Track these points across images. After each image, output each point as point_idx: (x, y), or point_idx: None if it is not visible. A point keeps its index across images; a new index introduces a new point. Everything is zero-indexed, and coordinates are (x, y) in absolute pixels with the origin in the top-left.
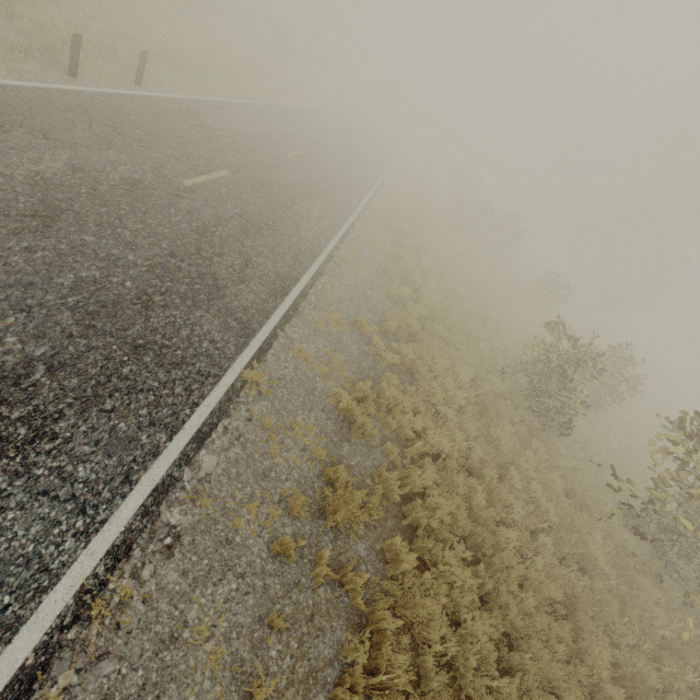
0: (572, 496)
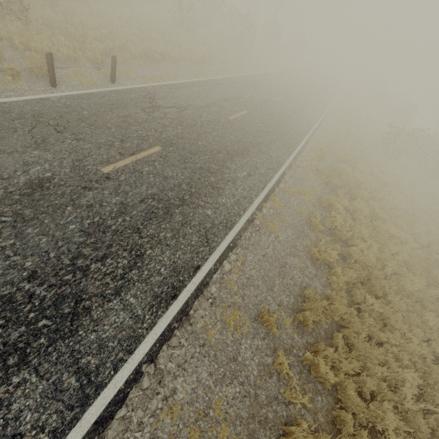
0: None
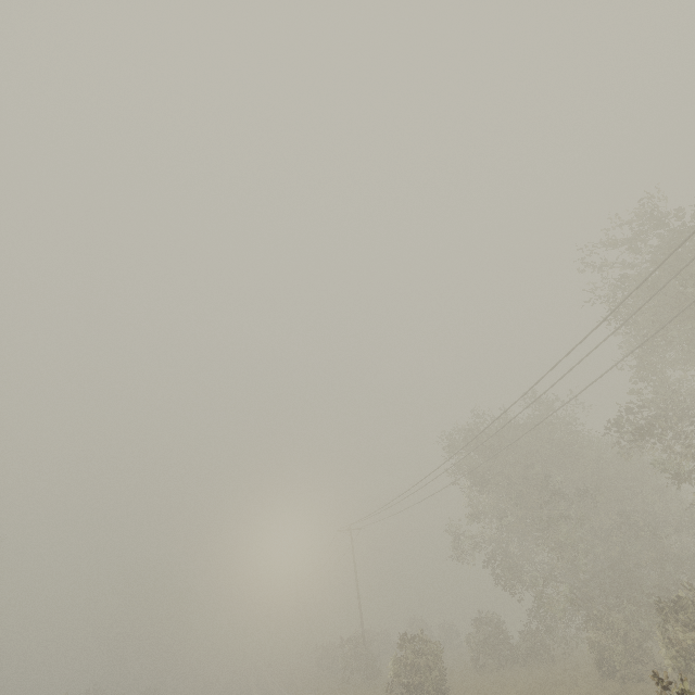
0: None
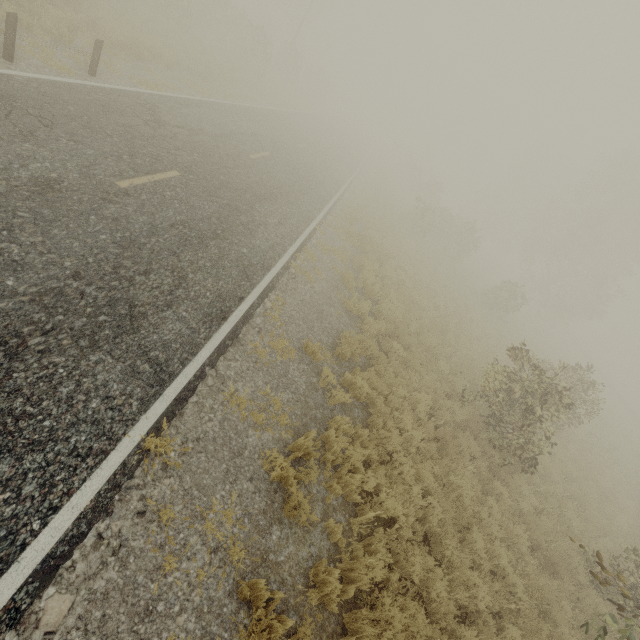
0: (535, 545)
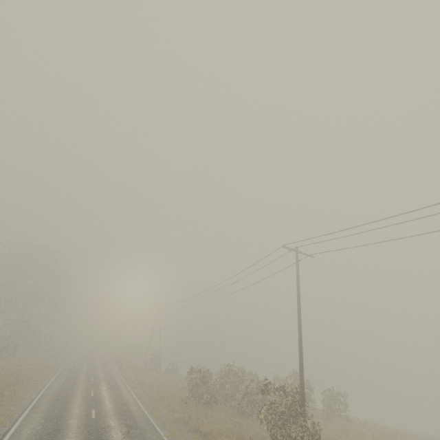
0: None
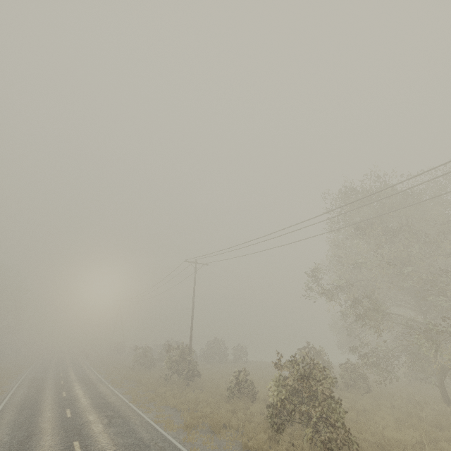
0: None
